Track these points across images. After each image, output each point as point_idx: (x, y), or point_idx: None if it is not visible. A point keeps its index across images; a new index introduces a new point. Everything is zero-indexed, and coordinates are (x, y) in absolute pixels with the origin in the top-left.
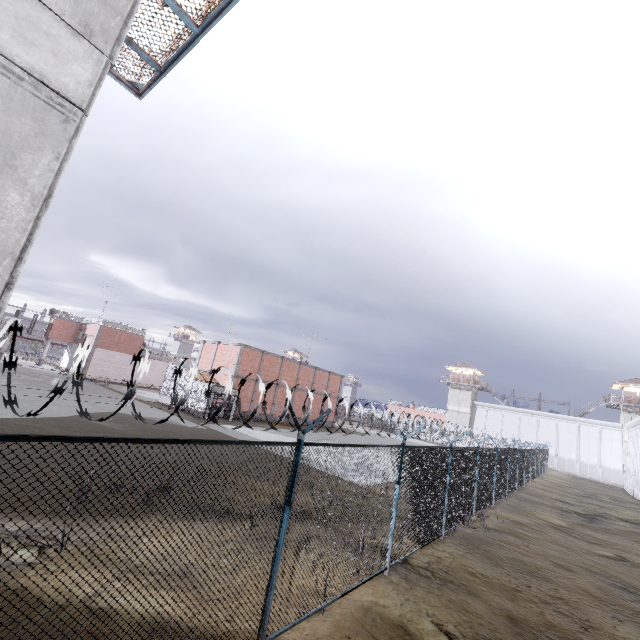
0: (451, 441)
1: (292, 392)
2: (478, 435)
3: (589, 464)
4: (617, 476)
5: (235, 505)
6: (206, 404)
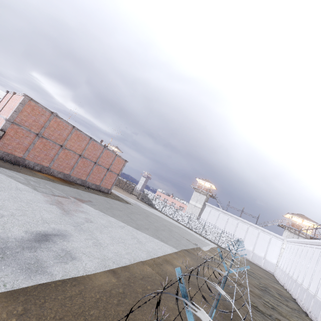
0: None
1: (76, 157)
2: (202, 222)
3: (258, 255)
4: (272, 266)
5: None
6: None
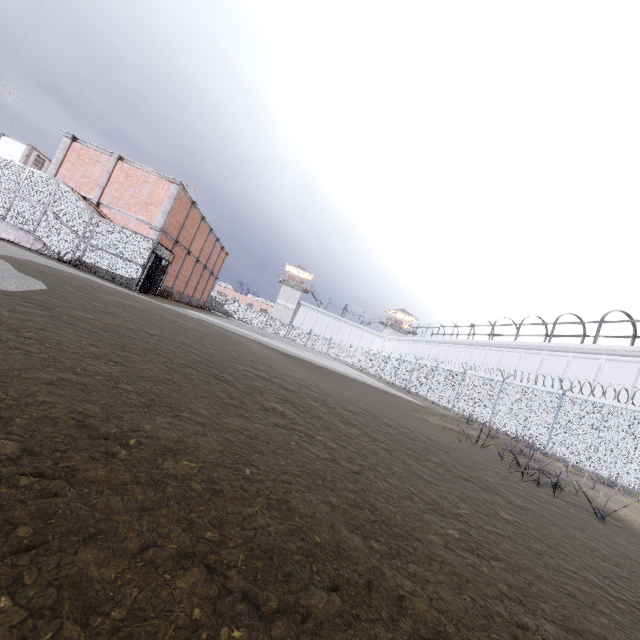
0: (565, 391)
1: (194, 264)
2: (307, 331)
3: None
4: None
5: (522, 461)
6: (143, 269)
